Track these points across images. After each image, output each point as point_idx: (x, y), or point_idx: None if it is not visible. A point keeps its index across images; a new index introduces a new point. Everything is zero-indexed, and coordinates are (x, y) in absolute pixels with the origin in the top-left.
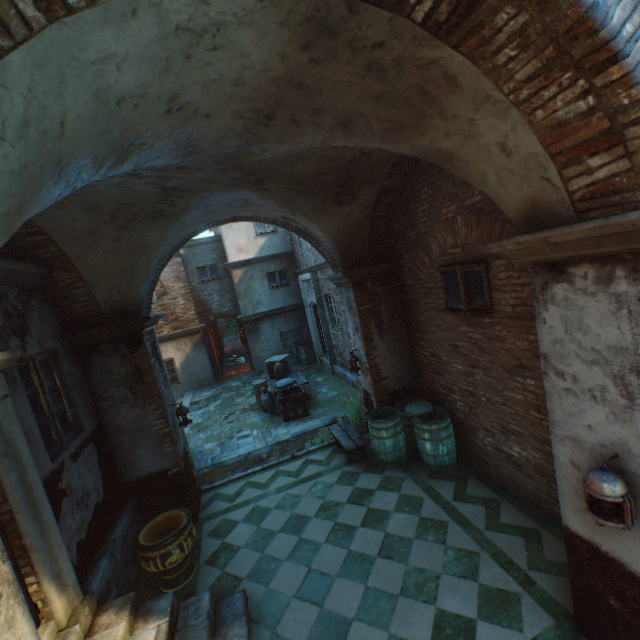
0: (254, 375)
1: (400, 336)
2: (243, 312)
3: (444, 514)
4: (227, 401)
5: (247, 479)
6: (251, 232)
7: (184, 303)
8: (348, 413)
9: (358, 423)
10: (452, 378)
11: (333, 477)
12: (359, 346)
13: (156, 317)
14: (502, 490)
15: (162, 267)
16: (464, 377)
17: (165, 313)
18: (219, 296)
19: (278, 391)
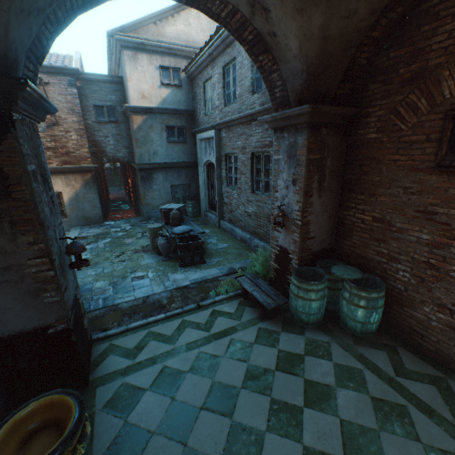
0: (142, 220)
1: (334, 197)
2: (139, 159)
3: (396, 395)
4: (117, 240)
5: (149, 329)
6: (156, 80)
7: (77, 139)
8: (256, 267)
9: (262, 277)
10: (403, 247)
11: (250, 335)
12: (291, 201)
13: (41, 98)
14: (441, 366)
15: (56, 24)
16: (428, 248)
17: (57, 109)
18: (115, 140)
19: (176, 237)
